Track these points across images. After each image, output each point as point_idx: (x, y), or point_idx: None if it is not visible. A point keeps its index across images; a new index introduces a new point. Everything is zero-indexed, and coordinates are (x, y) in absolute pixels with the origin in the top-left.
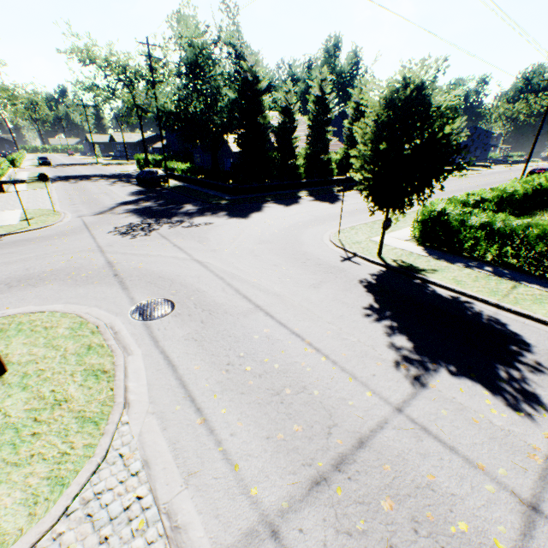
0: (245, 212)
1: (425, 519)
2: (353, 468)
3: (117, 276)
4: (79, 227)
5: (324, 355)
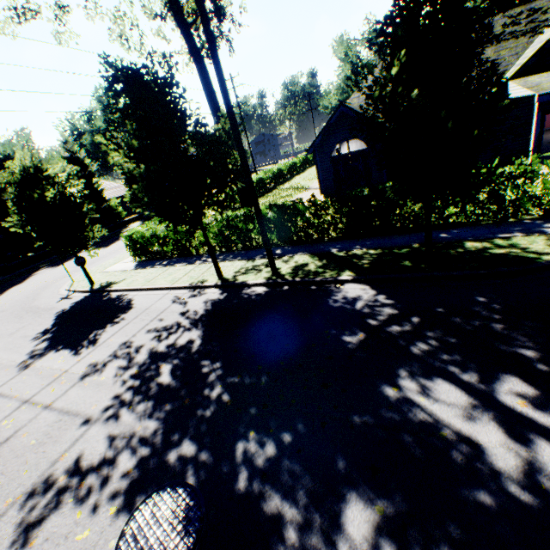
0: (3, 290)
1: None
2: None
3: None
4: None
5: None
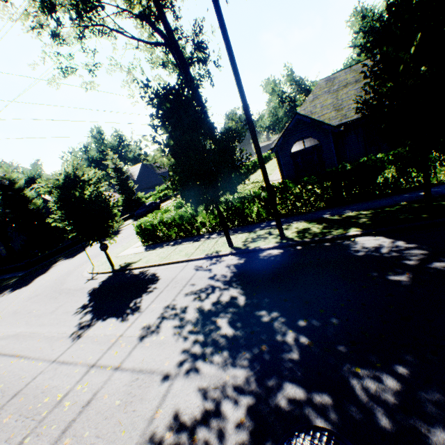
0: (30, 280)
1: (27, 410)
2: None
3: None
4: None
5: (25, 357)
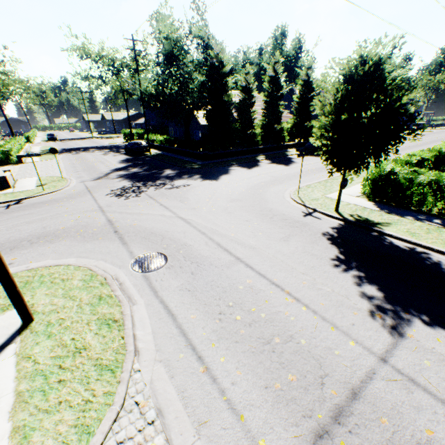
0: (215, 175)
1: None
2: (351, 421)
3: (117, 232)
4: (82, 190)
5: (304, 305)
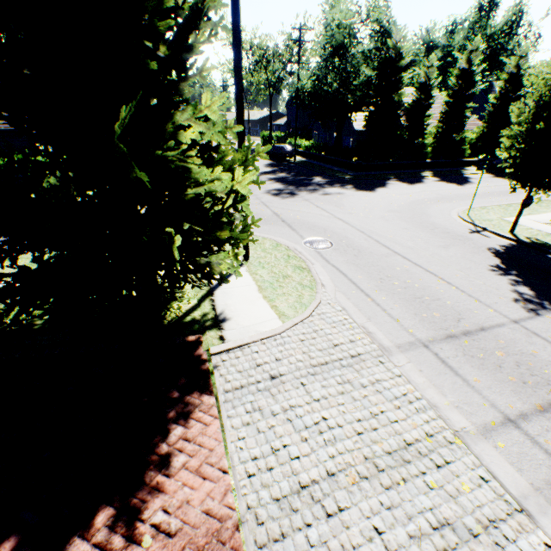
0: (370, 187)
1: (525, 364)
2: (475, 337)
3: (284, 222)
4: None
5: (453, 286)
